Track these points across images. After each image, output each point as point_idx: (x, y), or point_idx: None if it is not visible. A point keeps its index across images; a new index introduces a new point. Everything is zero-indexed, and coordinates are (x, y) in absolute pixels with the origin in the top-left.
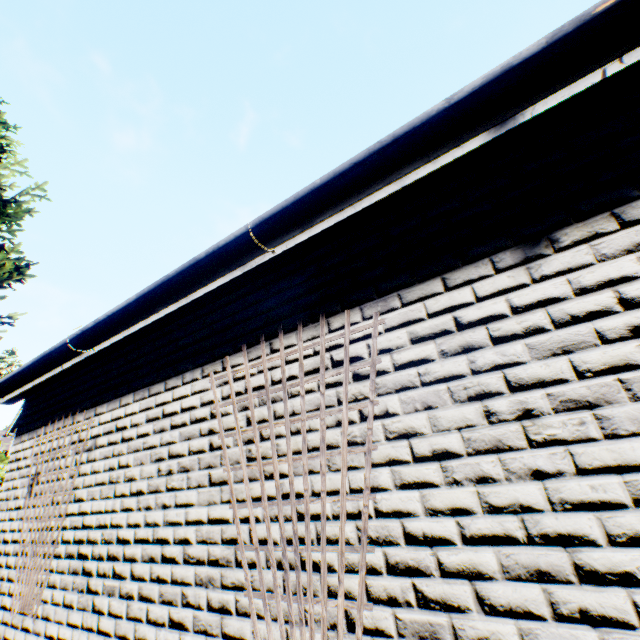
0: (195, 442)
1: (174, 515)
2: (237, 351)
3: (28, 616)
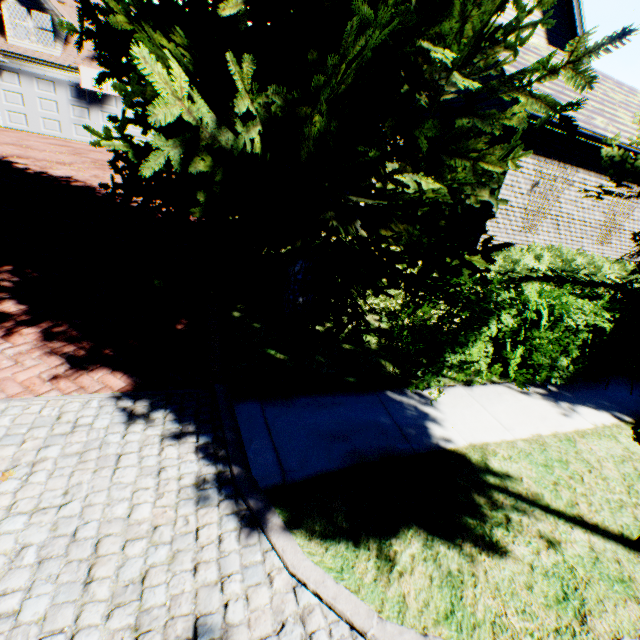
0: (603, 201)
1: (590, 217)
2: (625, 182)
3: (527, 234)
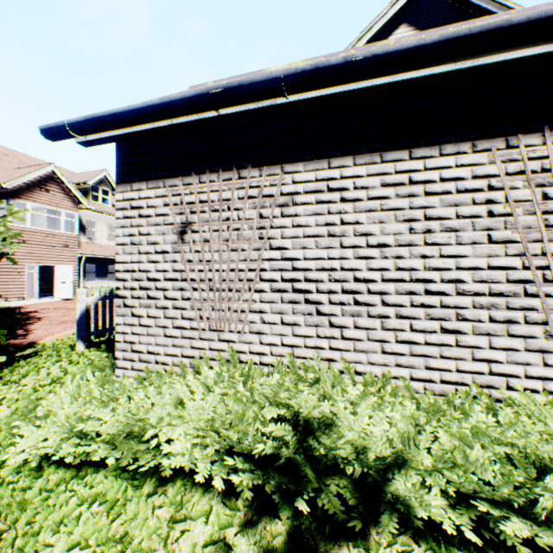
0: (465, 209)
1: (439, 263)
2: (529, 132)
3: (226, 332)
